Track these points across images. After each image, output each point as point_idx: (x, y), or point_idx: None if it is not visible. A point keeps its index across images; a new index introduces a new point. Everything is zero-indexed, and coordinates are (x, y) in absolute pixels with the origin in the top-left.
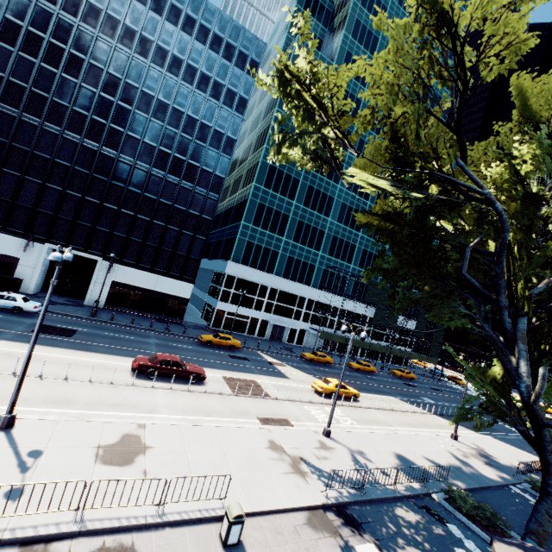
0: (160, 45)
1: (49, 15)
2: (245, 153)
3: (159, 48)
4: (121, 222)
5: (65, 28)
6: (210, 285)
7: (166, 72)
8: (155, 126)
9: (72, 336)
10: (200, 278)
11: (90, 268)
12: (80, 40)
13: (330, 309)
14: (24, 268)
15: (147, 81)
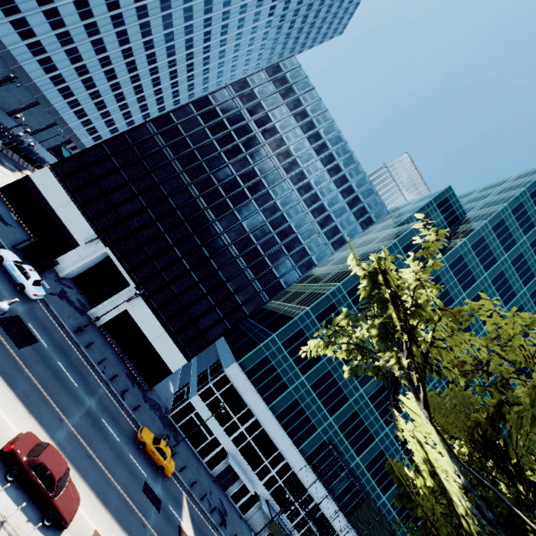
0: (304, 171)
1: (242, 120)
2: (320, 276)
3: (302, 173)
4: (174, 268)
5: (247, 130)
6: (206, 368)
7: (295, 189)
8: (259, 218)
9: (22, 348)
10: (207, 351)
11: (121, 286)
12: (251, 141)
13: (304, 494)
14: (75, 254)
15: (277, 187)
